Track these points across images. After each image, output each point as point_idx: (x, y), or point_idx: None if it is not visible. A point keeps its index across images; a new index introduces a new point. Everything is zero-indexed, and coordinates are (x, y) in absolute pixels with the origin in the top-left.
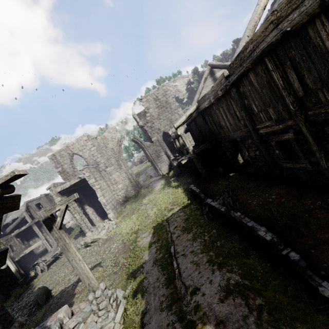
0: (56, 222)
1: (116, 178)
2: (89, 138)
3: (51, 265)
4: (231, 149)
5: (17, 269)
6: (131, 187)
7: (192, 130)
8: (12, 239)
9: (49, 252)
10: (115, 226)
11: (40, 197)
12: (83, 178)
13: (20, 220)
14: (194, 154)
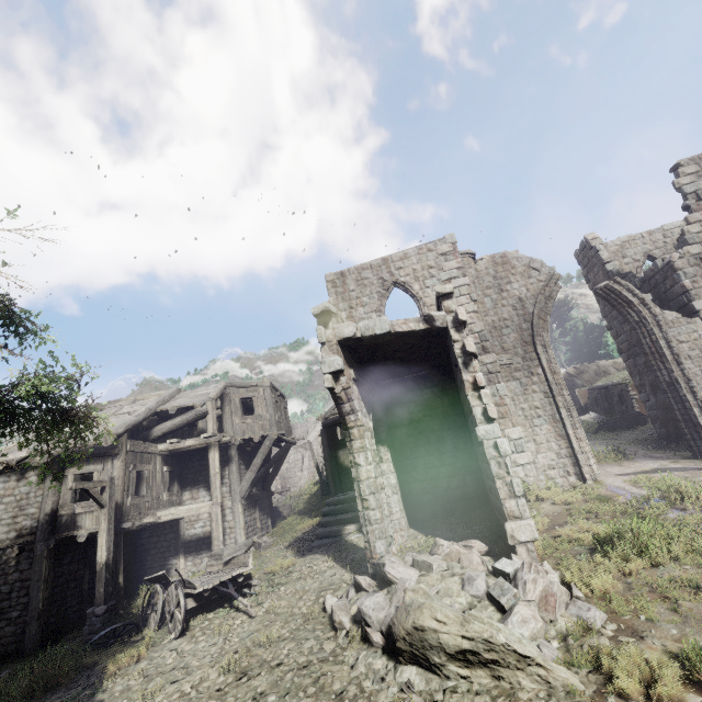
0: None
1: (507, 399)
2: (456, 248)
3: (197, 614)
4: None
5: (110, 560)
6: (553, 454)
7: None
8: (153, 460)
9: (213, 556)
10: (600, 616)
11: (258, 384)
12: (439, 327)
13: (194, 417)
14: None
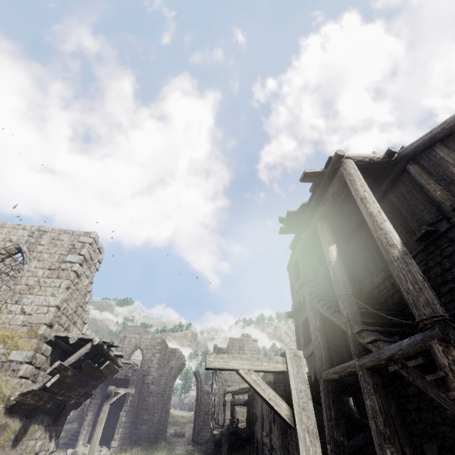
0: (112, 399)
1: (150, 404)
2: (162, 342)
3: None
4: (256, 450)
5: None
6: (155, 429)
7: (248, 406)
8: None
9: None
10: None
11: None
12: (128, 379)
13: None
14: (226, 430)
